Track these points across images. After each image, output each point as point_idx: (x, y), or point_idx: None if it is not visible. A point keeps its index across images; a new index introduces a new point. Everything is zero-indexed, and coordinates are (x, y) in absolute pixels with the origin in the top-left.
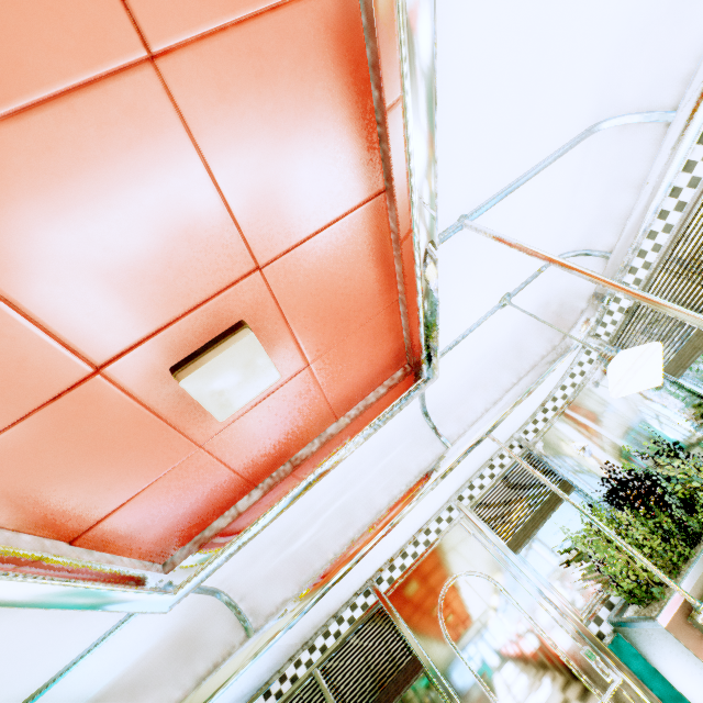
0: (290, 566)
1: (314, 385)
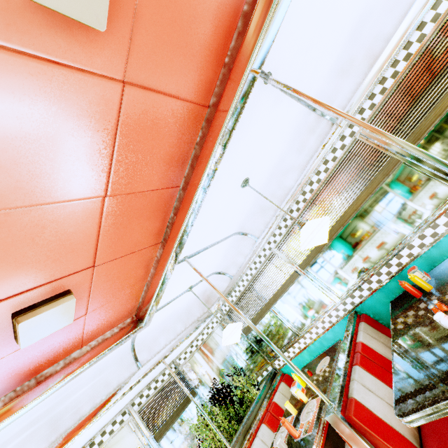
0: None
1: (82, 325)
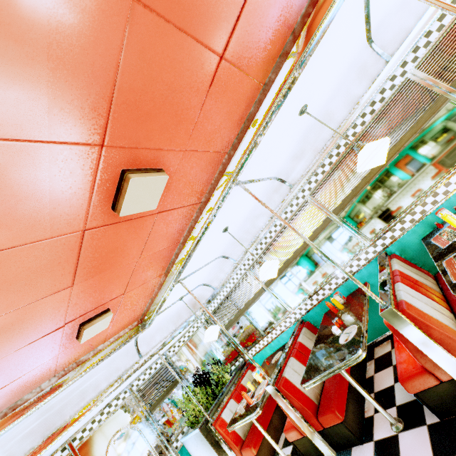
0: (41, 426)
1: (109, 328)
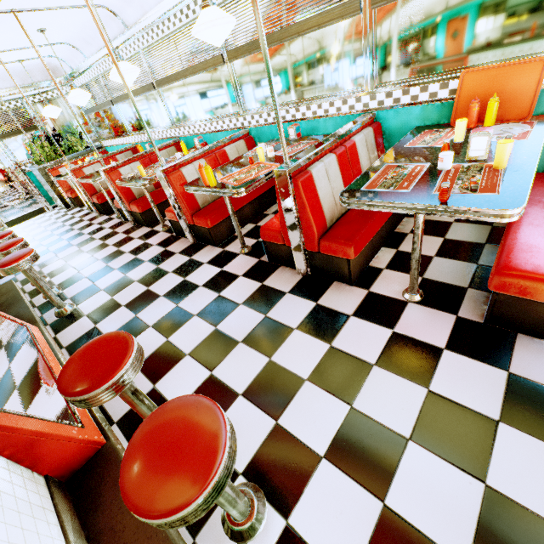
0: None
1: None
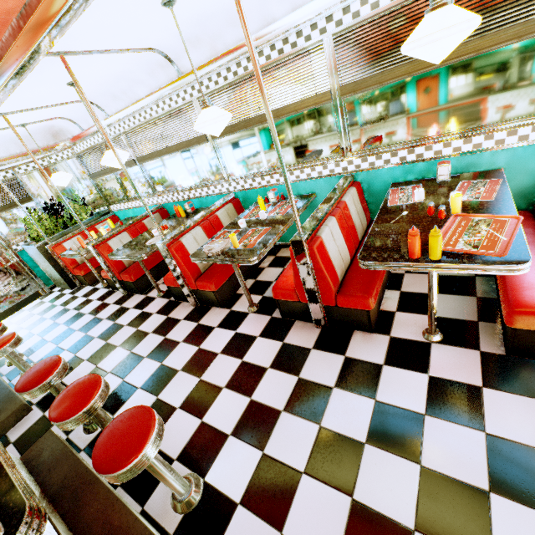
0: None
1: None
